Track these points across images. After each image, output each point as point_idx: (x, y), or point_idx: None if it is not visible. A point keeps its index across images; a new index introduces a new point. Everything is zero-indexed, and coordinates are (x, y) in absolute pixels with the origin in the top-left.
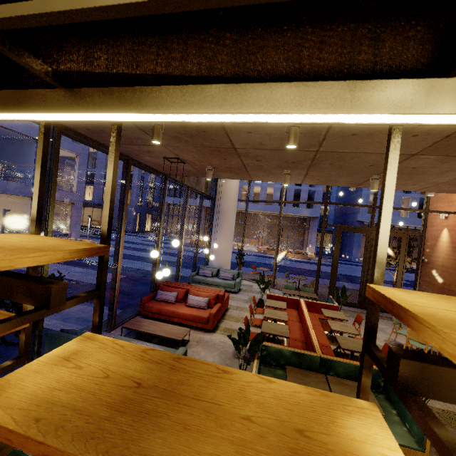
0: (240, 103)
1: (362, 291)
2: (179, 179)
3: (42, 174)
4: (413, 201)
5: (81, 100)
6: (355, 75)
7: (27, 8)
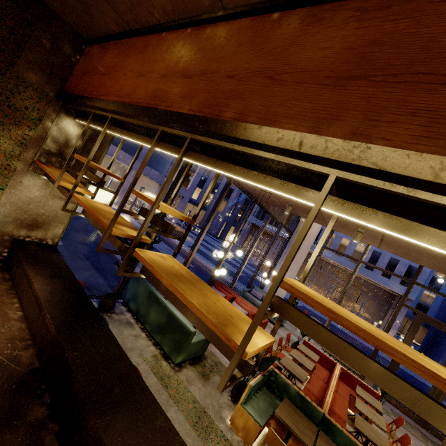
0: (260, 181)
1: None
2: (265, 205)
3: (182, 181)
4: None
5: (209, 162)
6: (311, 183)
7: (204, 139)
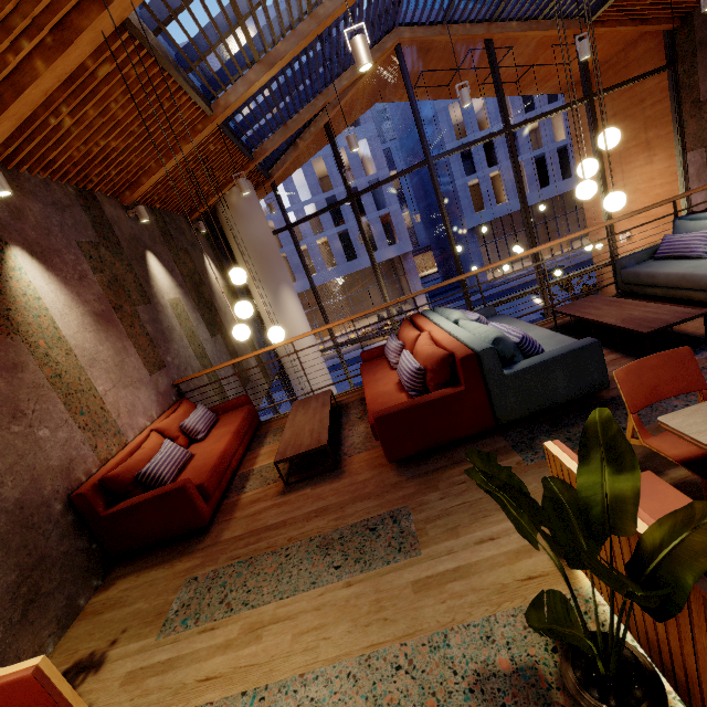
0: None
1: None
2: None
3: None
4: (528, 167)
5: None
6: None
7: None
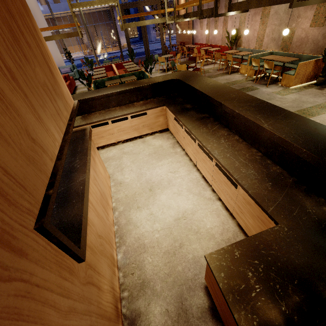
0: None
1: (146, 52)
2: None
3: None
4: None
5: None
6: None
7: None
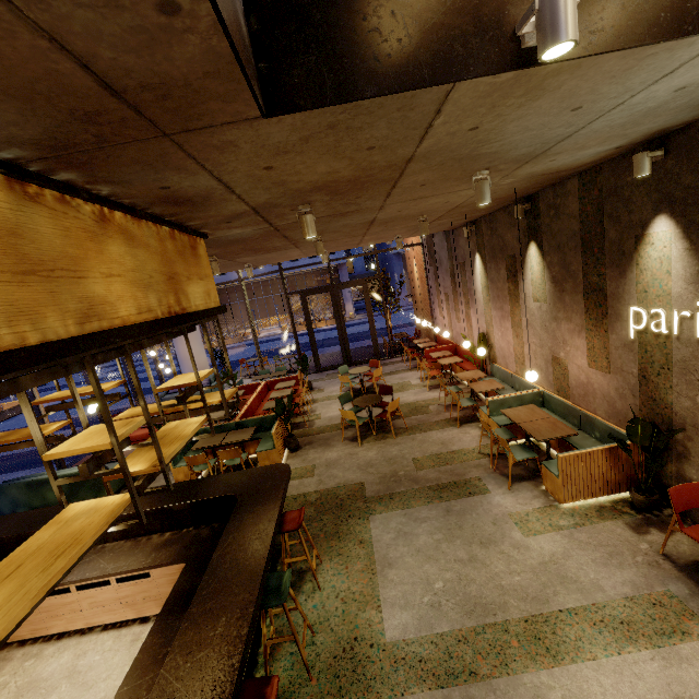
0: None
1: (344, 350)
2: None
3: None
4: None
5: None
6: None
7: None
